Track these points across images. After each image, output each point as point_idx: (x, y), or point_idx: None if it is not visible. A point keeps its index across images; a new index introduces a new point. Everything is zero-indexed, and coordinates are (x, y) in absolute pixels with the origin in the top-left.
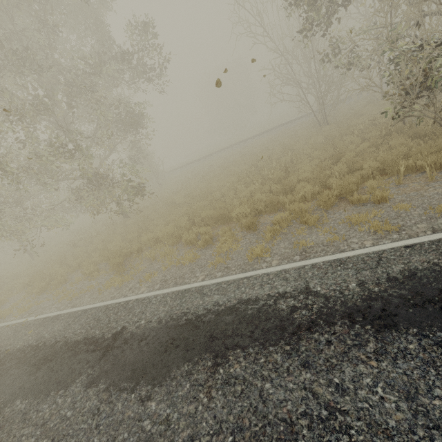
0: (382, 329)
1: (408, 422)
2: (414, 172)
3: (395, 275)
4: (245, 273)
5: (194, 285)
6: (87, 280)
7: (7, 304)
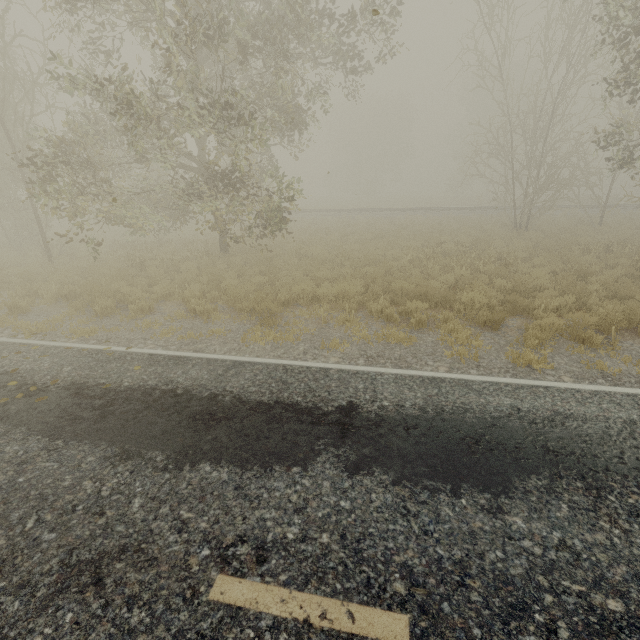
0: None
1: None
2: None
3: None
4: (532, 380)
5: (446, 375)
6: (197, 320)
7: (30, 315)
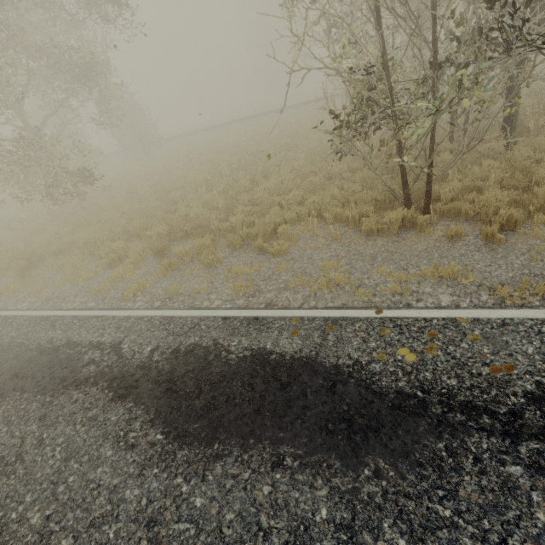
0: (116, 398)
1: (47, 476)
2: (342, 222)
3: (181, 348)
4: (103, 311)
5: (57, 313)
6: None
7: None
